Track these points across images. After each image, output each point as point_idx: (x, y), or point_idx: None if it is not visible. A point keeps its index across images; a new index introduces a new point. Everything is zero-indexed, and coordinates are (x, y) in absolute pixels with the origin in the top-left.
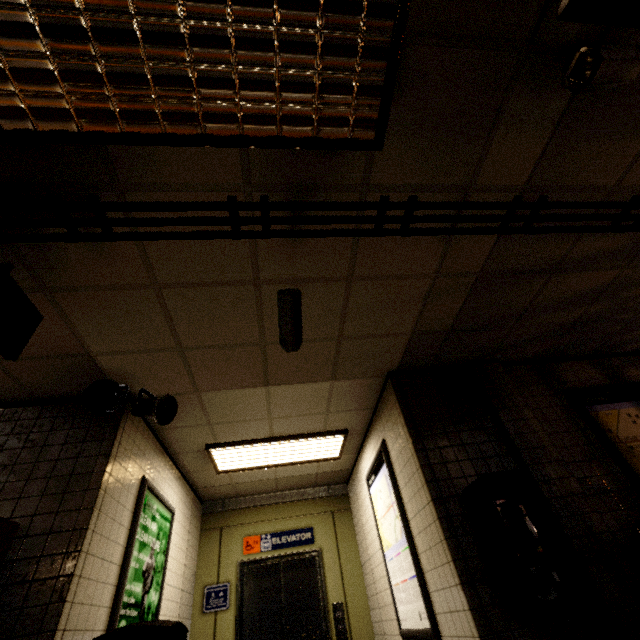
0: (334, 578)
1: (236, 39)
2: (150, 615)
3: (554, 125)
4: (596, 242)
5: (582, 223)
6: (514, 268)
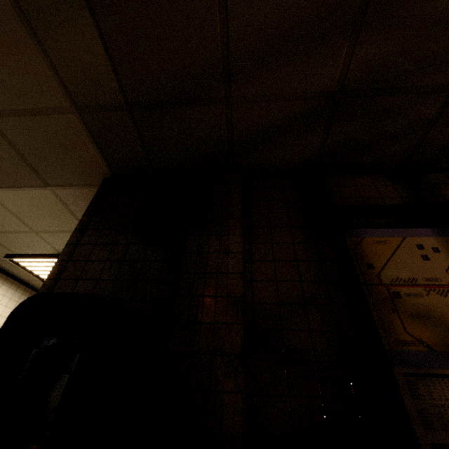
0: None
1: None
2: None
3: None
4: None
5: None
6: None
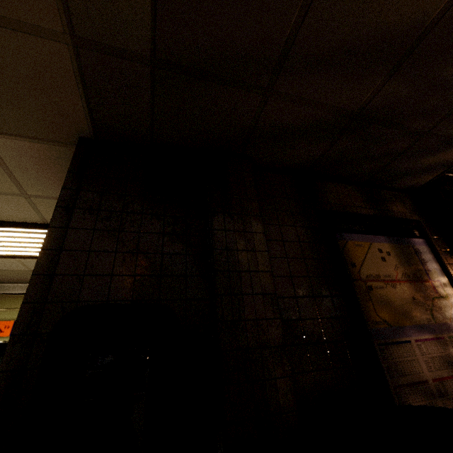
0: None
1: None
2: None
3: None
4: None
5: None
6: None
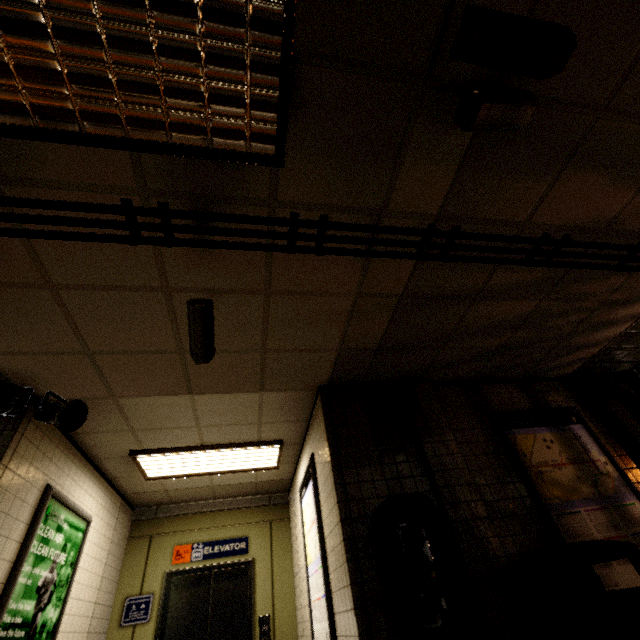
0: (264, 590)
1: (108, 36)
2: (45, 634)
3: (460, 159)
4: (513, 274)
5: (498, 255)
6: (436, 293)
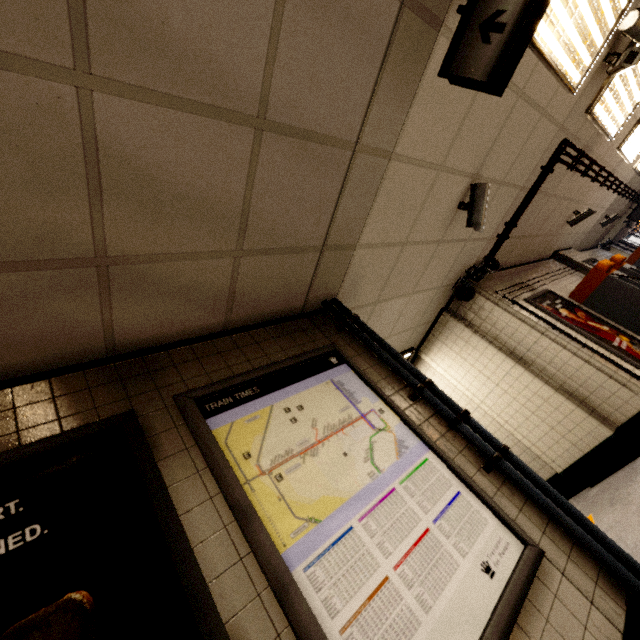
0: None
1: None
2: None
3: None
4: None
5: None
6: None
